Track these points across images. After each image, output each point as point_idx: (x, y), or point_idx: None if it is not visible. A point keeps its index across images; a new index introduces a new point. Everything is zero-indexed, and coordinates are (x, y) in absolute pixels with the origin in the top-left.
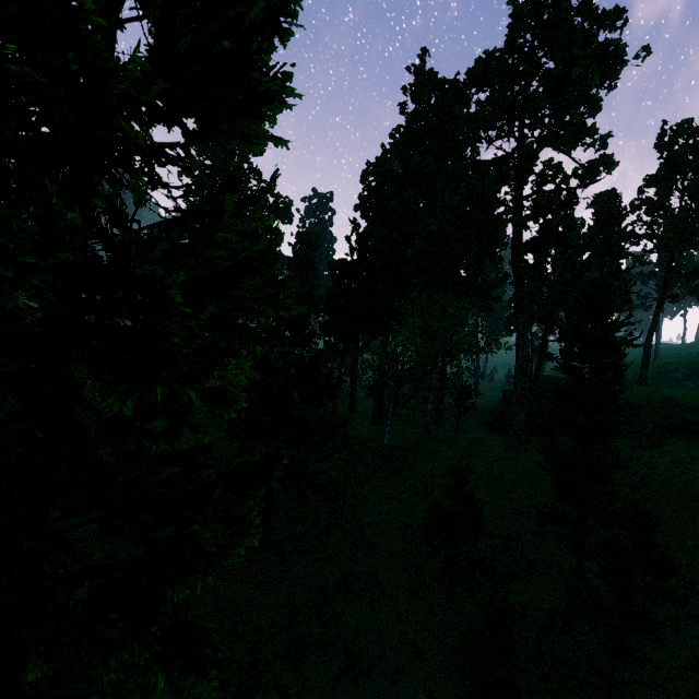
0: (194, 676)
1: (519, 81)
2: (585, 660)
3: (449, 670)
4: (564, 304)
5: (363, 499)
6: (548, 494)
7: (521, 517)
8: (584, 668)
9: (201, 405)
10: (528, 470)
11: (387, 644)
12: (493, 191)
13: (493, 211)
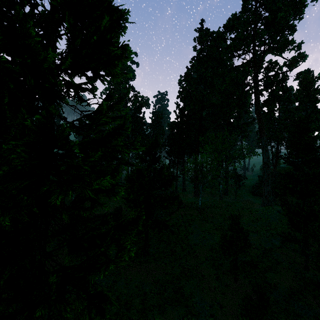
0: (101, 317)
1: (250, 25)
2: (313, 314)
3: (237, 316)
4: (286, 130)
5: (190, 232)
6: (286, 226)
7: (272, 239)
8: (312, 319)
9: (93, 196)
10: (274, 215)
11: (205, 302)
12: (242, 80)
13: (244, 89)
